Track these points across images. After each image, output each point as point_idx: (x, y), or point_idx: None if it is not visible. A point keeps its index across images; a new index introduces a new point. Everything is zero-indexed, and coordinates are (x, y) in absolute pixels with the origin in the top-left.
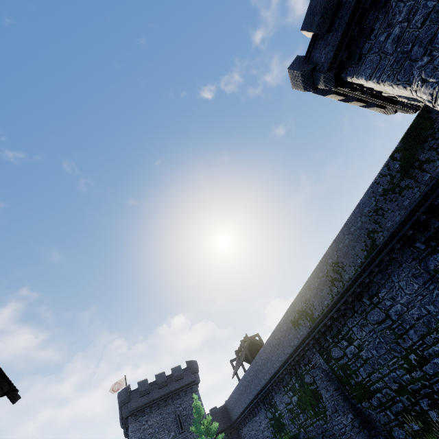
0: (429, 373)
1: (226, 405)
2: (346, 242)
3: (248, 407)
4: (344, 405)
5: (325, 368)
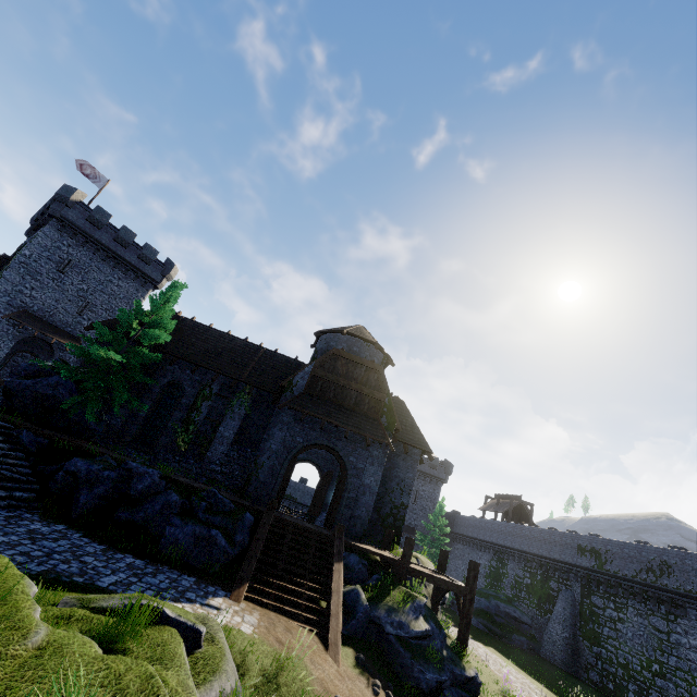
0: (656, 682)
1: (455, 516)
2: (695, 565)
3: (477, 540)
4: (569, 626)
5: (576, 597)
